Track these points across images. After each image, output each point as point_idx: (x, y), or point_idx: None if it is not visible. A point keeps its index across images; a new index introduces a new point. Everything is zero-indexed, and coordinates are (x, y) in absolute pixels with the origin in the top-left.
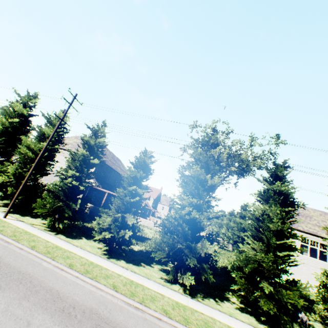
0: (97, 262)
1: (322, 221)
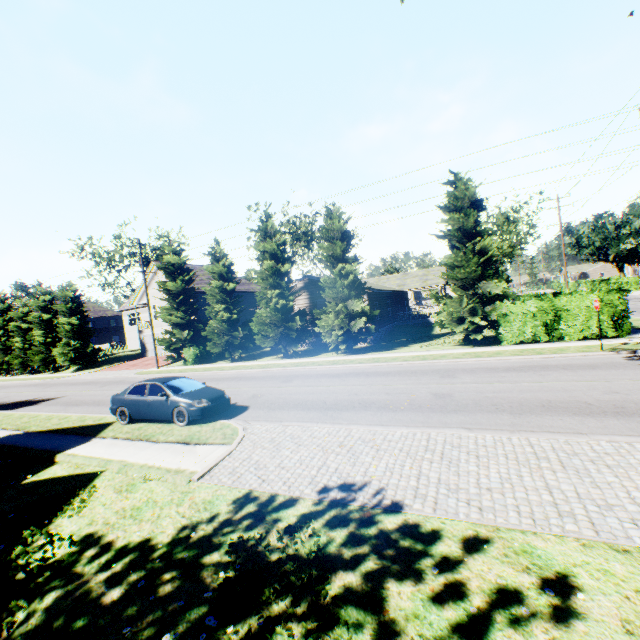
0: None
1: None
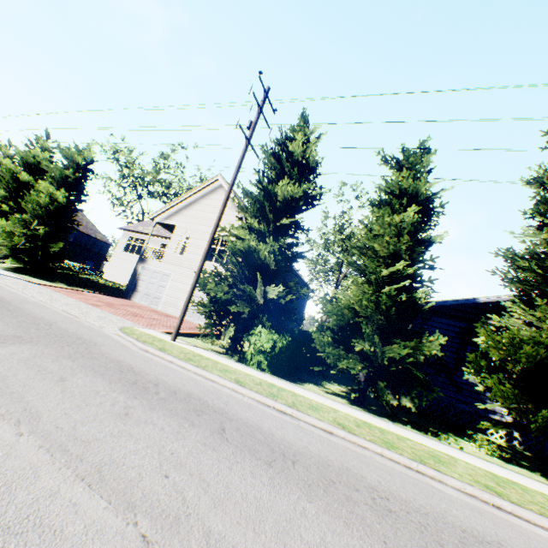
0: None
1: None
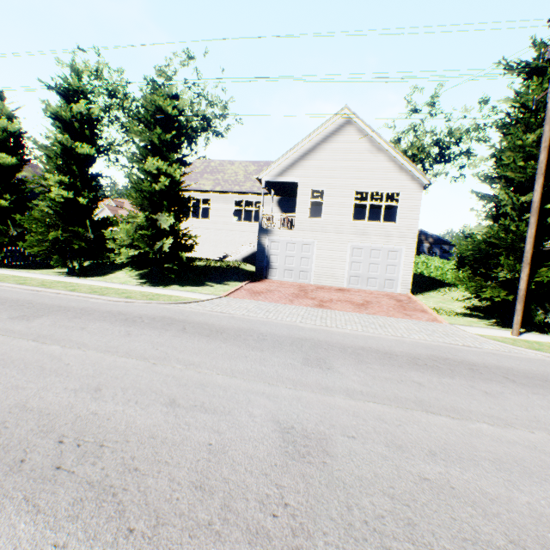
0: None
1: (233, 174)
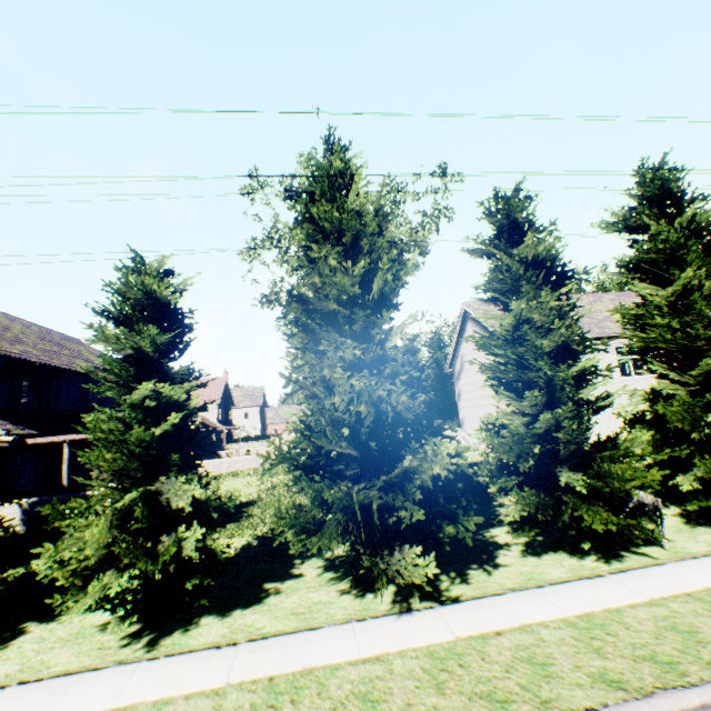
0: (112, 700)
1: None
